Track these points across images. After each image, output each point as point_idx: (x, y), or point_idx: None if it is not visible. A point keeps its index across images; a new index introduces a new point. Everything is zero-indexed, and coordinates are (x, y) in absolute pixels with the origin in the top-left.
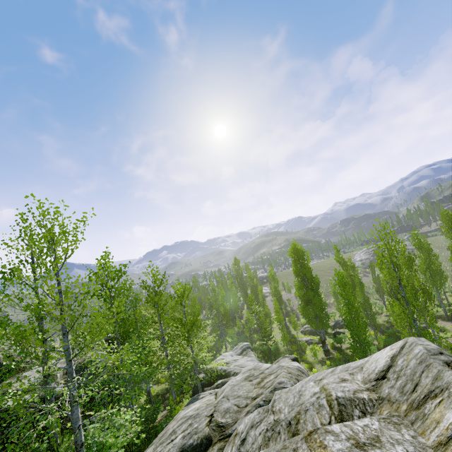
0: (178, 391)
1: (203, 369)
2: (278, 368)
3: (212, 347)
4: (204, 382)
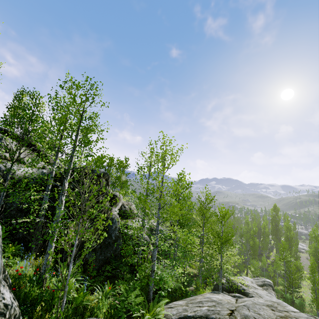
0: (203, 280)
1: (223, 277)
2: (307, 318)
3: (234, 266)
4: (224, 286)
